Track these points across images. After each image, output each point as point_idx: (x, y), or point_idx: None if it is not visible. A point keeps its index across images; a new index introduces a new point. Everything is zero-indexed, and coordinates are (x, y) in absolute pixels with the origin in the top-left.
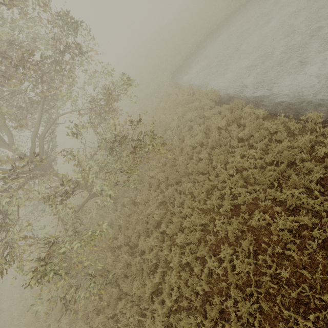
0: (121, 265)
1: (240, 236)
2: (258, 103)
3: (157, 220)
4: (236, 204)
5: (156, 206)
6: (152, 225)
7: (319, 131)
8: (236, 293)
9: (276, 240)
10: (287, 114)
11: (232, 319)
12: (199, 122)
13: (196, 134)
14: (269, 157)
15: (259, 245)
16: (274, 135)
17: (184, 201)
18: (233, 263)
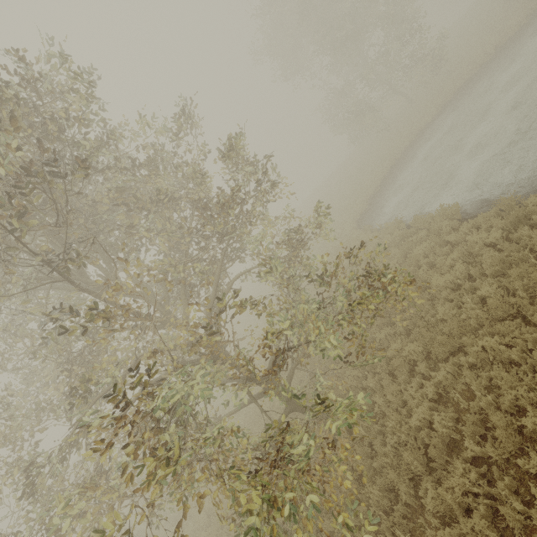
0: None
1: None
2: None
3: (445, 437)
4: None
5: (428, 409)
6: (438, 449)
7: None
8: None
9: None
10: None
11: None
12: (444, 252)
13: (448, 269)
14: None
15: None
16: None
17: (494, 380)
18: None
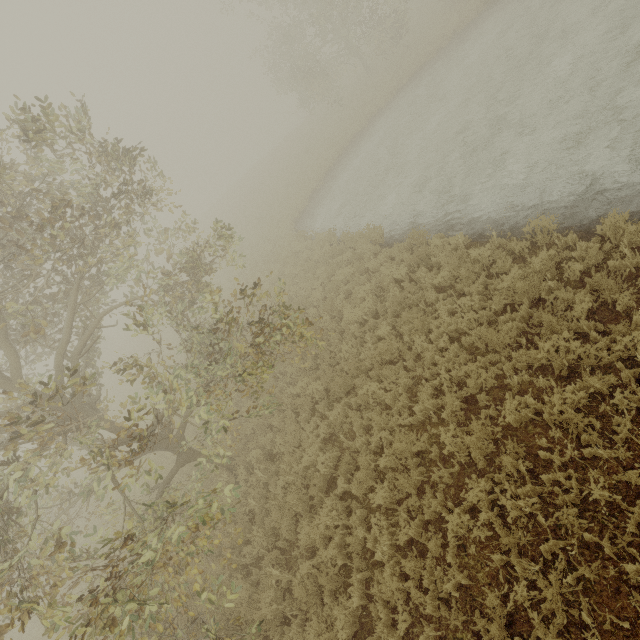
0: (270, 597)
1: (493, 452)
2: (450, 230)
3: (326, 475)
4: (468, 398)
5: (318, 449)
6: (318, 488)
7: (559, 244)
8: (525, 569)
9: (560, 437)
10: (502, 233)
11: (536, 622)
12: (361, 281)
13: (361, 301)
14: (496, 301)
15: (534, 458)
16: (493, 266)
17: (370, 422)
18: (500, 510)
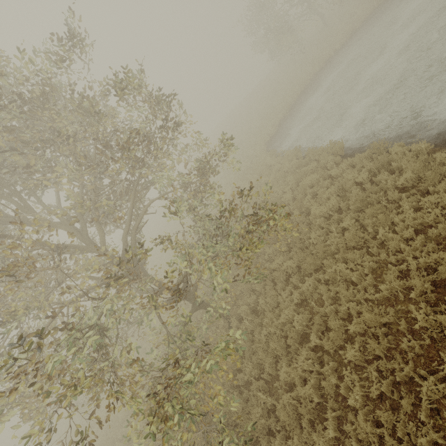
0: (259, 413)
1: None
2: (409, 139)
3: (300, 331)
4: (436, 282)
5: (293, 310)
6: (294, 339)
7: None
8: None
9: None
10: None
11: None
12: (325, 185)
13: (326, 200)
14: None
15: None
16: None
17: (338, 294)
18: None
